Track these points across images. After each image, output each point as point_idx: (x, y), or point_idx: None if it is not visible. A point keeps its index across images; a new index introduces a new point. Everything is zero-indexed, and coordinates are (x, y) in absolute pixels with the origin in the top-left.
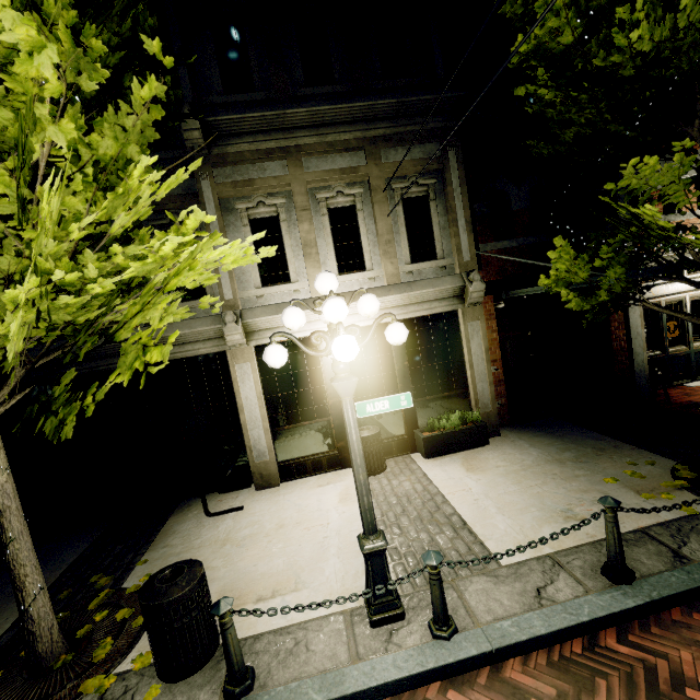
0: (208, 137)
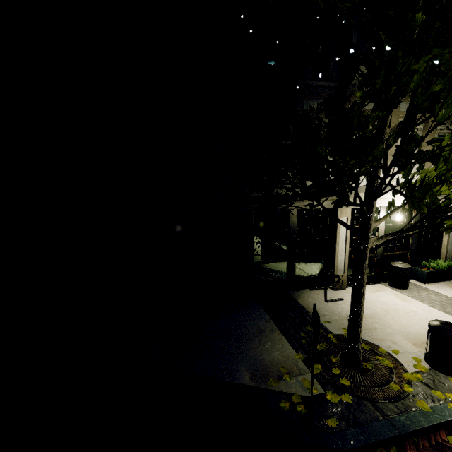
0: None
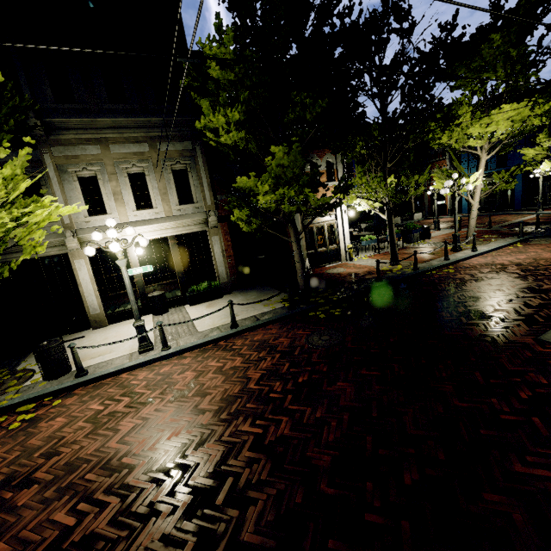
0: (46, 129)
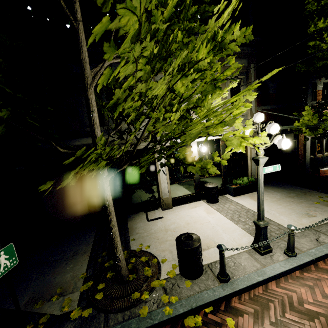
0: None
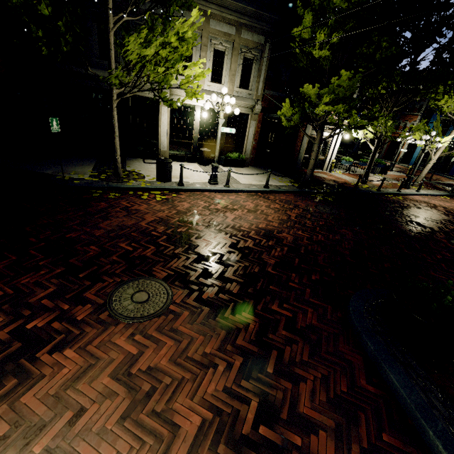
0: None
